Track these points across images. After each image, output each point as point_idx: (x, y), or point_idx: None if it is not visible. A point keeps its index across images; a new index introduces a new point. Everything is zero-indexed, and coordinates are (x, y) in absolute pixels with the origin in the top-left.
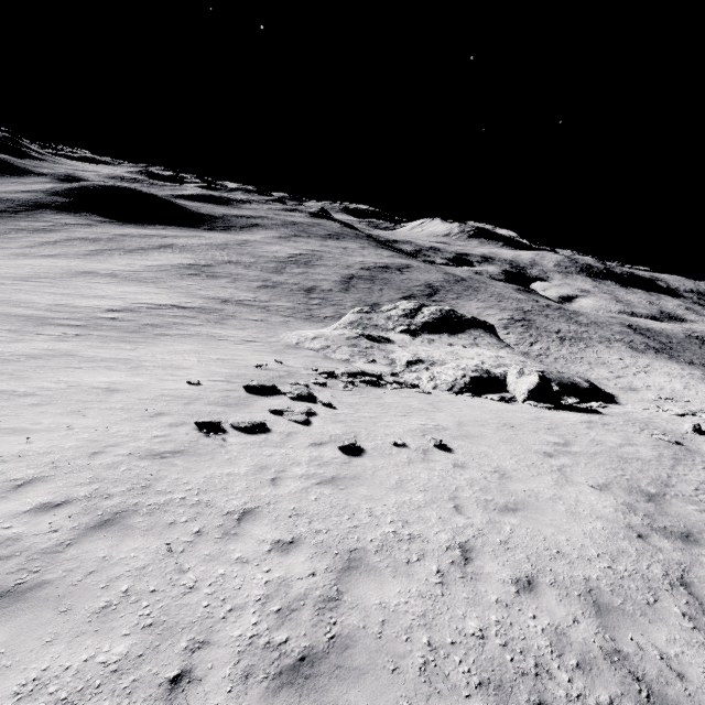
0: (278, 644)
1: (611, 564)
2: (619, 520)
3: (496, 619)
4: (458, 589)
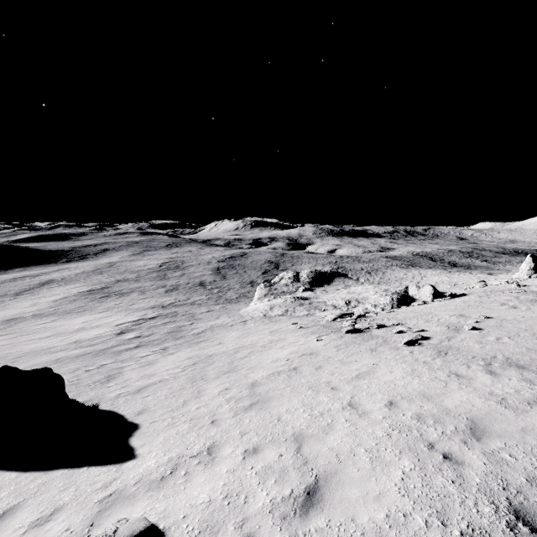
0: None
1: None
2: None
3: None
4: None
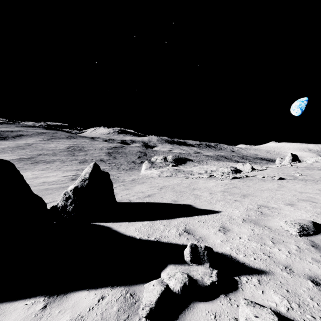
0: None
1: None
2: None
3: None
4: None
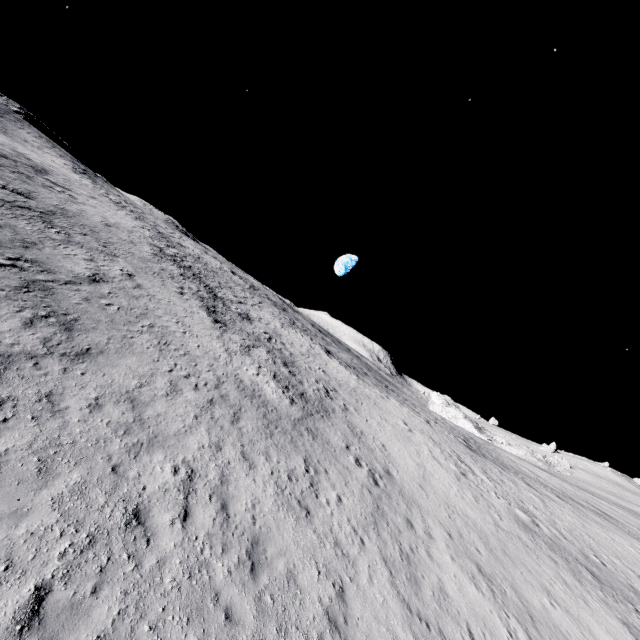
0: None
1: None
2: None
3: None
4: None
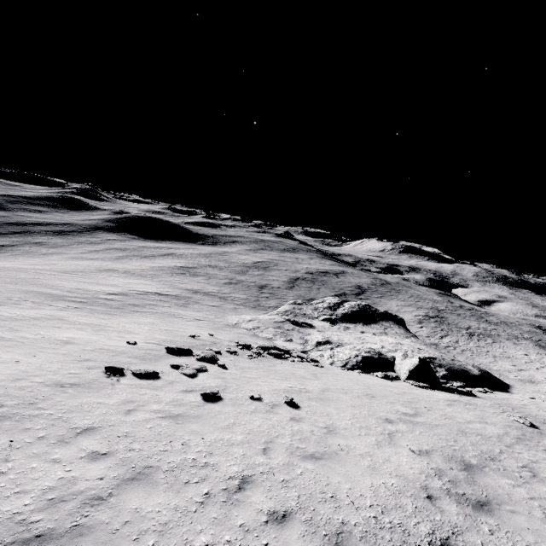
0: (29, 522)
1: (379, 515)
2: (418, 481)
3: (228, 539)
4: (213, 510)
